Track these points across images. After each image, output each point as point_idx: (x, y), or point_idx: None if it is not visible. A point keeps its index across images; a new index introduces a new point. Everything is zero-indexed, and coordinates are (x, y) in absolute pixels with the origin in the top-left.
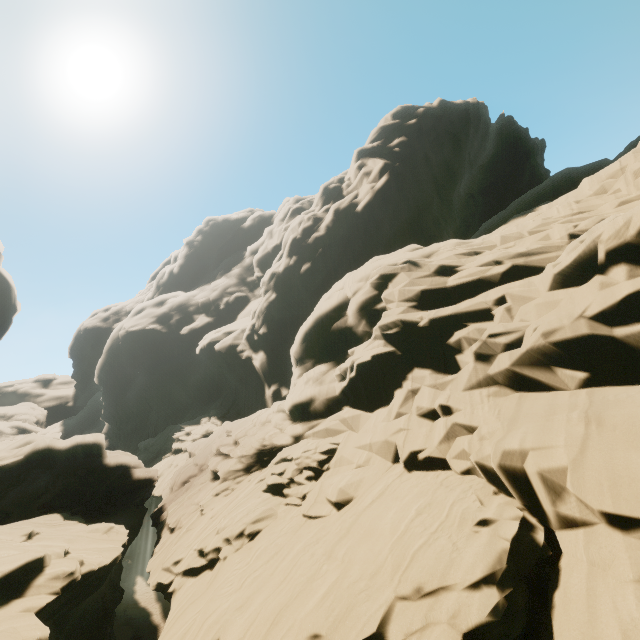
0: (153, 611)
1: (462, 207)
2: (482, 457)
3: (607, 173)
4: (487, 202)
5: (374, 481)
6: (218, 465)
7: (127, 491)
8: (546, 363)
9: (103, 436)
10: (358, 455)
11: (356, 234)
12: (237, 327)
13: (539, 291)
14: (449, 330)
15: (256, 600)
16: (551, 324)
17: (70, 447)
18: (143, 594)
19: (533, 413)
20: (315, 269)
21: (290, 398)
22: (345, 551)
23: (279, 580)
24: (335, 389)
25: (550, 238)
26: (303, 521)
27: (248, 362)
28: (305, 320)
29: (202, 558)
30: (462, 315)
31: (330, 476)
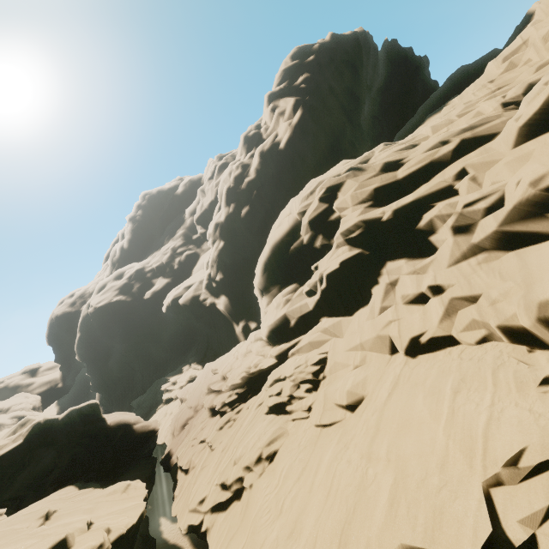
0: (183, 545)
1: (370, 129)
2: (506, 319)
3: (511, 50)
4: (390, 120)
5: (379, 376)
6: (213, 402)
7: (133, 447)
8: (539, 213)
9: (97, 402)
10: (352, 357)
11: (284, 170)
12: (194, 280)
13: (501, 152)
14: (415, 216)
15: (306, 523)
16: (536, 172)
17: (67, 420)
18: (170, 532)
19: (548, 261)
20: (254, 210)
21: (266, 325)
22: (386, 449)
23: (322, 496)
24: (308, 305)
25: (482, 113)
26: (318, 431)
27: (212, 308)
28: (255, 259)
29: (226, 491)
30: (425, 198)
31: (329, 383)
